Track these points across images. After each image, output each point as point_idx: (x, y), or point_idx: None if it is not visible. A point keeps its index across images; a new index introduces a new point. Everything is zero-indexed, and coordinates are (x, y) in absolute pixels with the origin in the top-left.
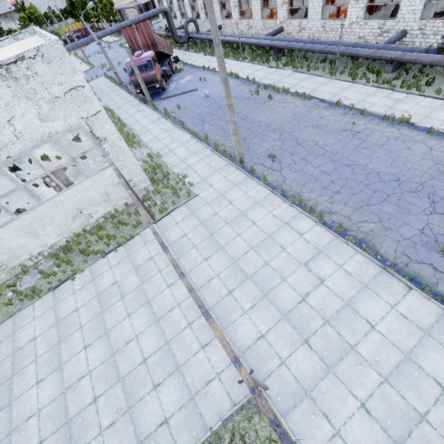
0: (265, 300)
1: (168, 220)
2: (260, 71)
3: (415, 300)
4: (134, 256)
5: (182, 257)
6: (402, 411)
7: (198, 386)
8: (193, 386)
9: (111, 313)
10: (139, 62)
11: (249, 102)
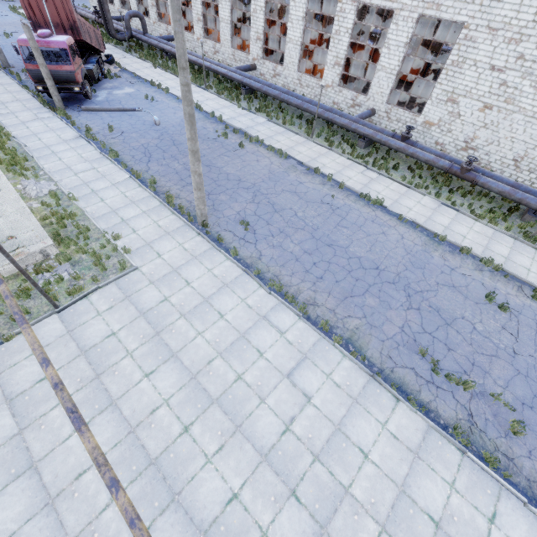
0: (238, 435)
1: (84, 307)
2: (228, 109)
3: (404, 414)
4: (8, 375)
5: (105, 372)
6: None
7: None
8: None
9: None
10: (46, 45)
11: (215, 145)
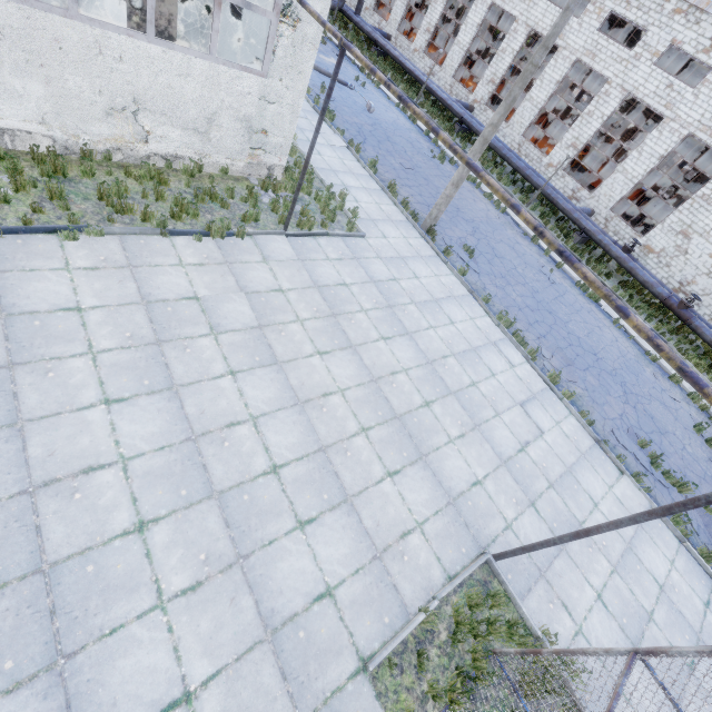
0: (477, 432)
1: (313, 245)
2: None
3: (628, 486)
4: (241, 269)
5: (342, 316)
6: (633, 607)
7: (387, 538)
8: (378, 536)
9: (185, 352)
10: None
11: (430, 163)
